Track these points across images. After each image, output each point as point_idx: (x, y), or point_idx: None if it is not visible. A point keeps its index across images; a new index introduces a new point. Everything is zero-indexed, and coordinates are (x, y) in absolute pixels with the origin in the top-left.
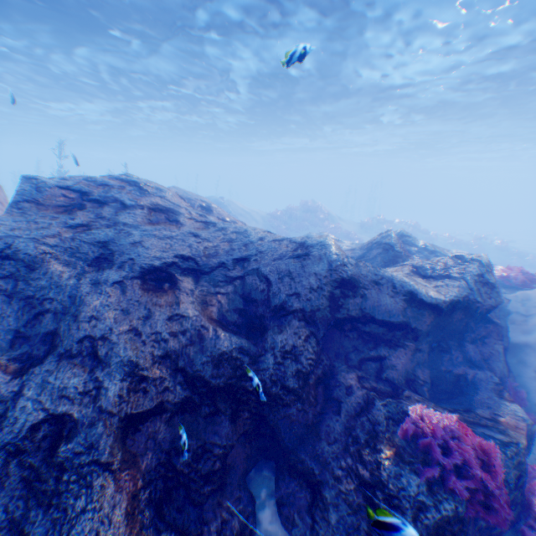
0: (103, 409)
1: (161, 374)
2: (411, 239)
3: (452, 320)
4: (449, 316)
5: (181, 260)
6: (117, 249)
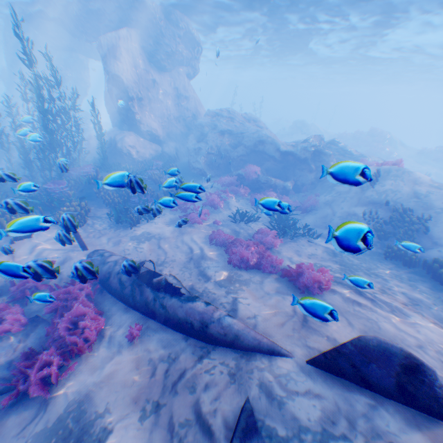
0: (204, 148)
1: (213, 148)
2: (338, 144)
3: (290, 160)
4: (288, 157)
5: (228, 131)
6: (217, 127)
